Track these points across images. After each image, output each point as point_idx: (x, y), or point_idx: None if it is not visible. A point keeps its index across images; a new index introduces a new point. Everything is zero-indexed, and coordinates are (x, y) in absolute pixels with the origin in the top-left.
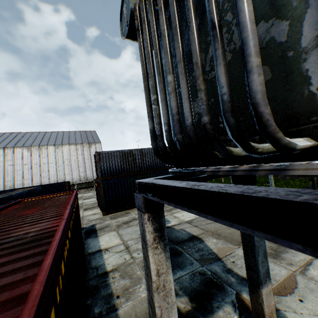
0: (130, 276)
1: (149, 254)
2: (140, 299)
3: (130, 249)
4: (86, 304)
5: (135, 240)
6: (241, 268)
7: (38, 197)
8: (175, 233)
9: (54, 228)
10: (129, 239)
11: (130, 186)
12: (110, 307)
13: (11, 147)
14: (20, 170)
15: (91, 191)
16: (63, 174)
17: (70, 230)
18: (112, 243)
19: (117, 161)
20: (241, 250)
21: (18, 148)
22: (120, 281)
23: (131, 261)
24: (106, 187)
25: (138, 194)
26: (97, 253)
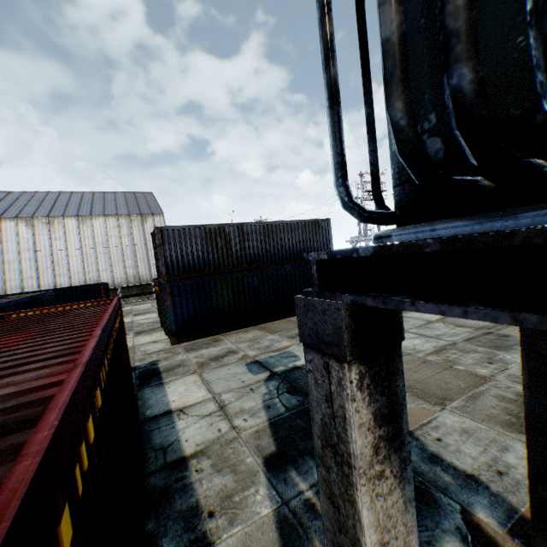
0: (234, 468)
1: (361, 501)
2: (260, 522)
3: (229, 411)
4: (144, 532)
5: (237, 393)
6: (457, 452)
7: (39, 310)
8: None
9: (52, 390)
10: (225, 391)
11: (222, 291)
12: (195, 540)
13: None
14: (15, 262)
15: (147, 300)
16: (96, 269)
17: (102, 388)
18: (192, 397)
19: (195, 245)
20: (448, 416)
21: (8, 221)
22: (213, 480)
23: (232, 435)
24: (176, 293)
25: (317, 298)
26: (163, 418)
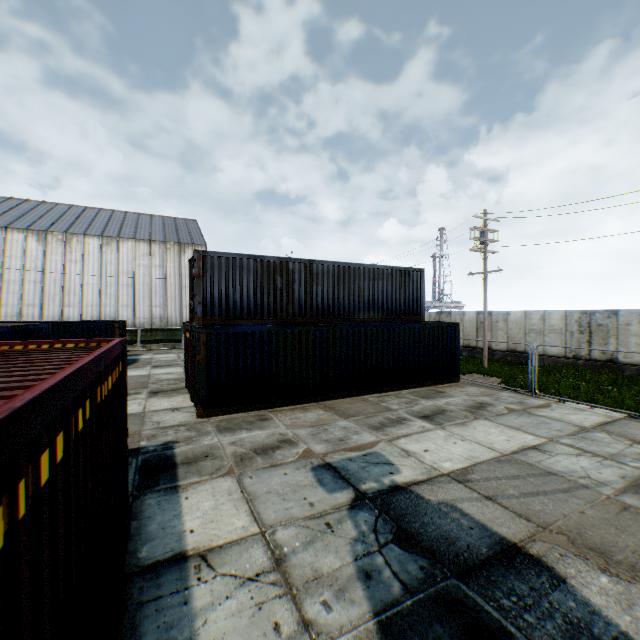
0: None
1: None
2: None
3: (292, 574)
4: None
5: (304, 529)
6: None
7: None
8: (433, 520)
9: None
10: (282, 521)
11: (277, 348)
12: None
13: (0, 227)
14: (16, 283)
15: (173, 349)
16: (115, 304)
17: None
18: (224, 527)
19: (246, 282)
20: None
21: (16, 232)
22: None
23: None
24: (213, 344)
25: None
26: (168, 572)
